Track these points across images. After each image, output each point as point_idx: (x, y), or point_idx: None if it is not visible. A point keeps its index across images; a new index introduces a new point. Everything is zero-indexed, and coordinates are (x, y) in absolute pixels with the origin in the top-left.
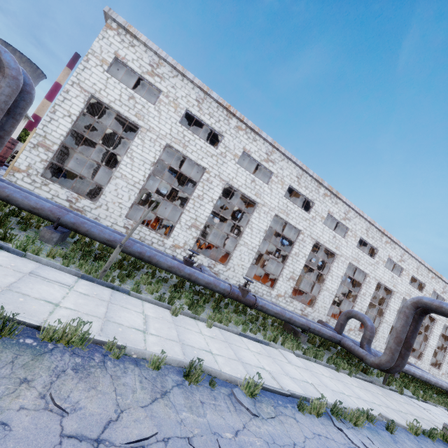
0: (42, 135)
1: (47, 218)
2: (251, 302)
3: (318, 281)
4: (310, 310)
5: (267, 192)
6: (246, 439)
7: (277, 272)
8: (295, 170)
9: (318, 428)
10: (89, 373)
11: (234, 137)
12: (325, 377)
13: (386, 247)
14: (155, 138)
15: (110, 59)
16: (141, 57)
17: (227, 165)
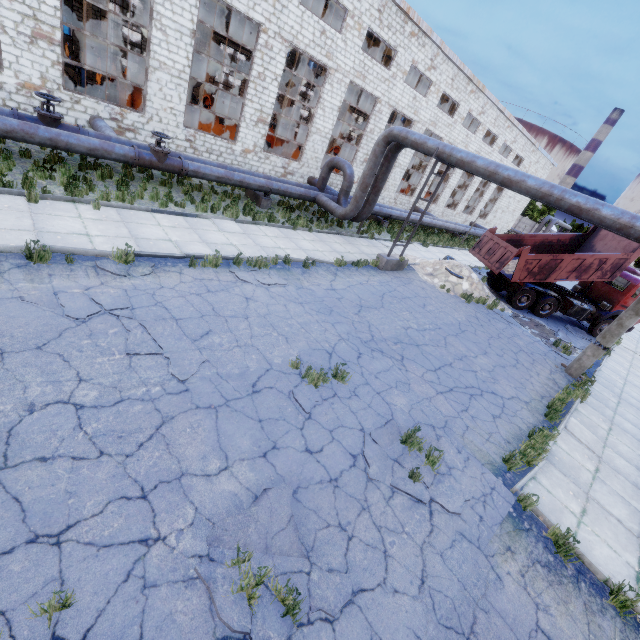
0: None
1: None
2: (176, 168)
3: (343, 117)
4: (296, 166)
5: None
6: (99, 291)
7: (279, 111)
8: None
9: (207, 275)
10: None
11: None
12: (266, 238)
13: (410, 45)
14: None
15: None
16: None
17: None
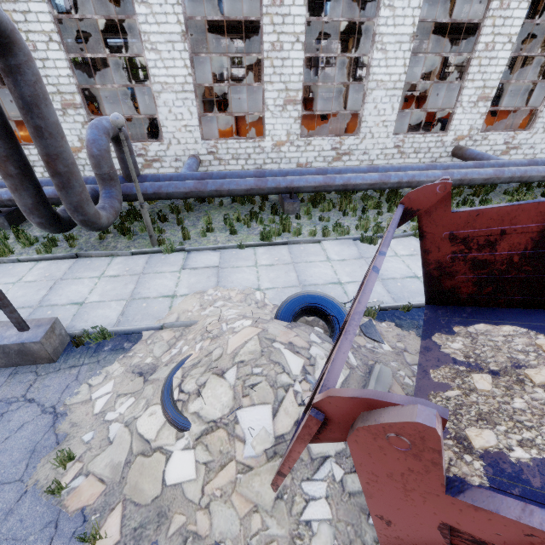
0: None
1: None
2: None
3: None
4: (158, 147)
5: None
6: None
7: None
8: None
9: None
10: None
11: None
12: None
13: None
14: None
15: None
16: None
17: None
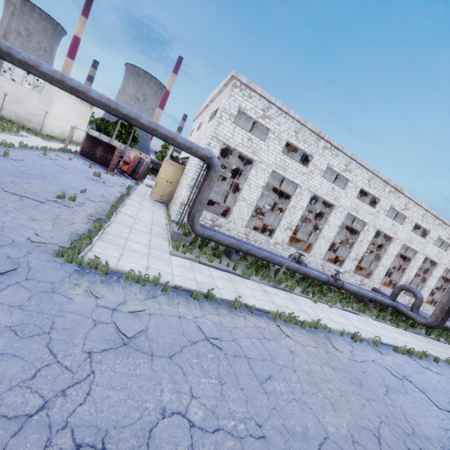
0: (195, 178)
1: (234, 248)
2: (340, 286)
3: None
4: (367, 281)
5: (342, 196)
6: (385, 362)
7: None
8: (367, 175)
9: (405, 359)
10: (330, 339)
11: (321, 156)
12: (393, 333)
13: (437, 228)
14: (264, 168)
15: (235, 112)
16: (256, 105)
17: (314, 179)
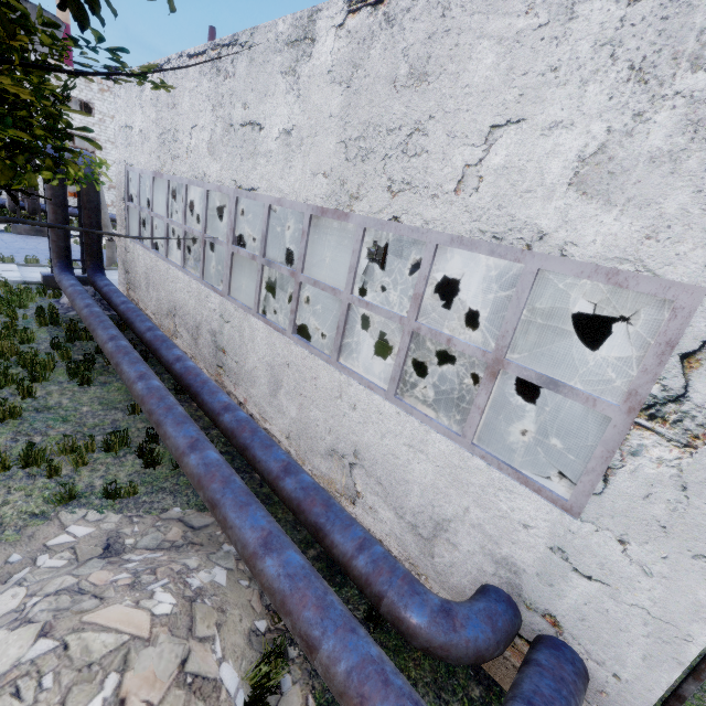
0: None
1: None
2: None
3: None
4: None
5: None
6: None
7: None
8: None
9: None
10: None
11: None
12: None
13: (105, 98)
14: None
15: None
16: None
17: None
